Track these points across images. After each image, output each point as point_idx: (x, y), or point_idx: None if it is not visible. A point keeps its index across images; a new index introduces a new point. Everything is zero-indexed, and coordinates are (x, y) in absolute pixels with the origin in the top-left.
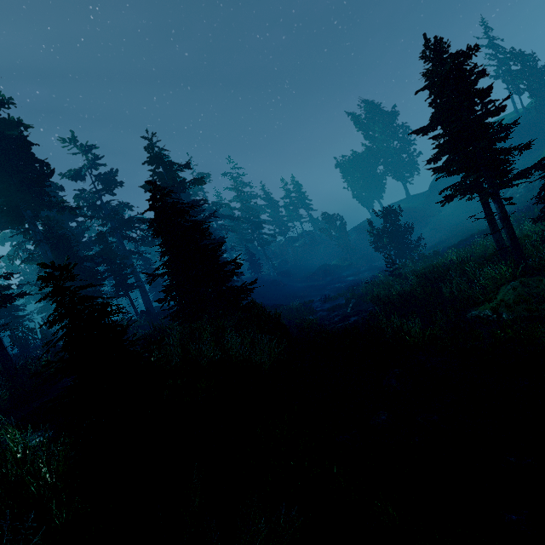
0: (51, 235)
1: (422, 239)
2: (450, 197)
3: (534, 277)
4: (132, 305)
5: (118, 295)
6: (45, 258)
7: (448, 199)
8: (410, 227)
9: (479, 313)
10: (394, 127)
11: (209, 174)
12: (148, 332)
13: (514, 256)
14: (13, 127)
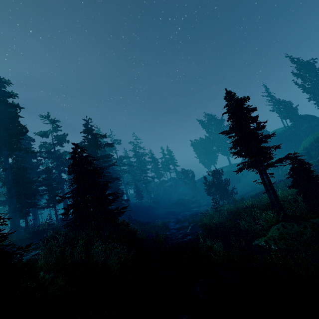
0: (15, 166)
1: (238, 189)
2: (241, 169)
3: (289, 222)
4: (55, 213)
5: (48, 206)
6: (7, 179)
7: (240, 170)
8: (227, 182)
9: (258, 243)
10: (222, 127)
11: (120, 141)
12: (51, 234)
13: (278, 208)
14: (13, 107)
